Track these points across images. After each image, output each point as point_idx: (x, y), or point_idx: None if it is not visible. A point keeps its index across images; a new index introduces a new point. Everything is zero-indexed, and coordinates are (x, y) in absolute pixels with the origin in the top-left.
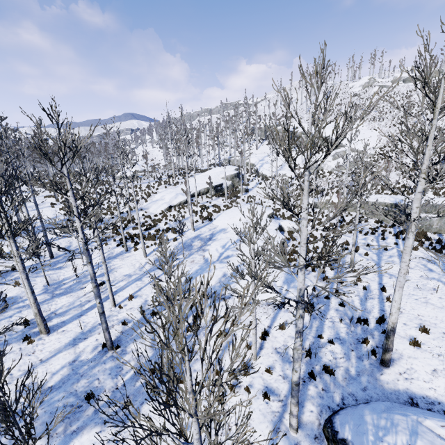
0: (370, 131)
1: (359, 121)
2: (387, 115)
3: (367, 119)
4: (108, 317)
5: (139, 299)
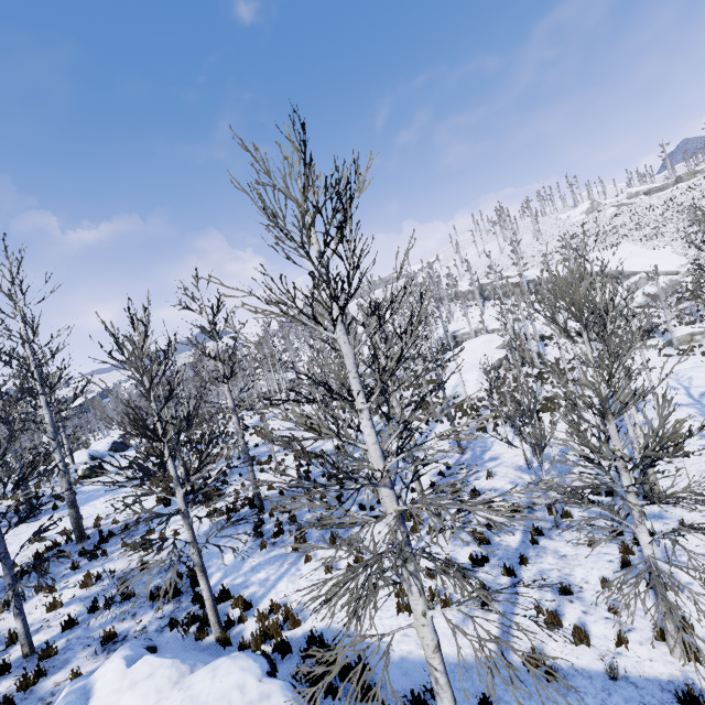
0: (657, 250)
1: (623, 245)
2: (662, 229)
3: (635, 241)
4: (692, 465)
5: (687, 447)
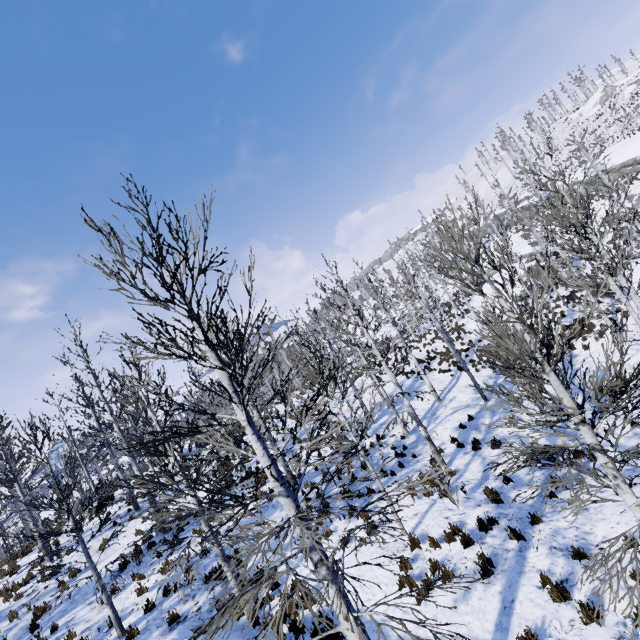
0: None
1: None
2: None
3: None
4: None
5: None
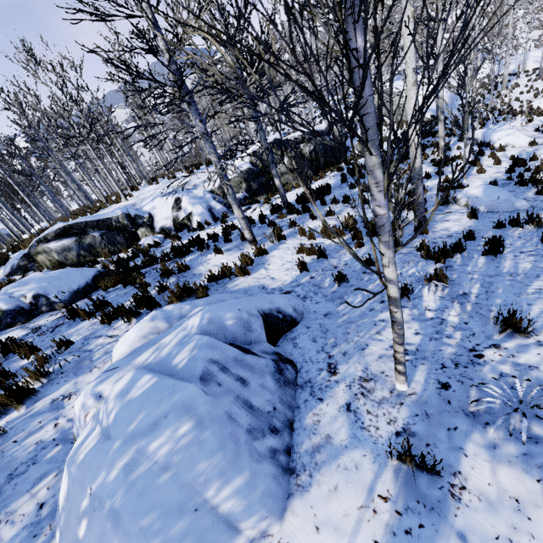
0: None
1: None
2: None
3: None
4: None
5: None
